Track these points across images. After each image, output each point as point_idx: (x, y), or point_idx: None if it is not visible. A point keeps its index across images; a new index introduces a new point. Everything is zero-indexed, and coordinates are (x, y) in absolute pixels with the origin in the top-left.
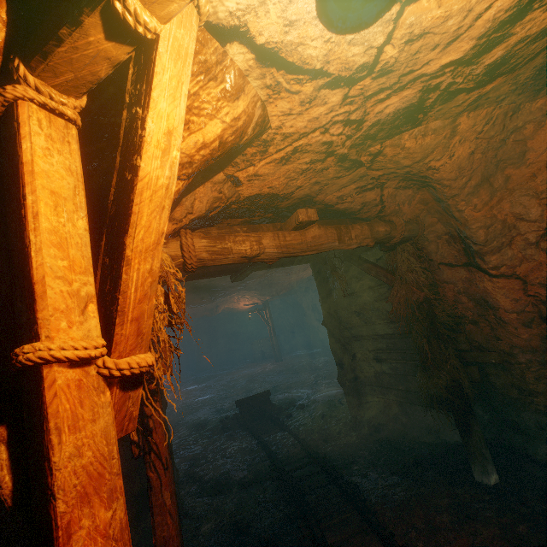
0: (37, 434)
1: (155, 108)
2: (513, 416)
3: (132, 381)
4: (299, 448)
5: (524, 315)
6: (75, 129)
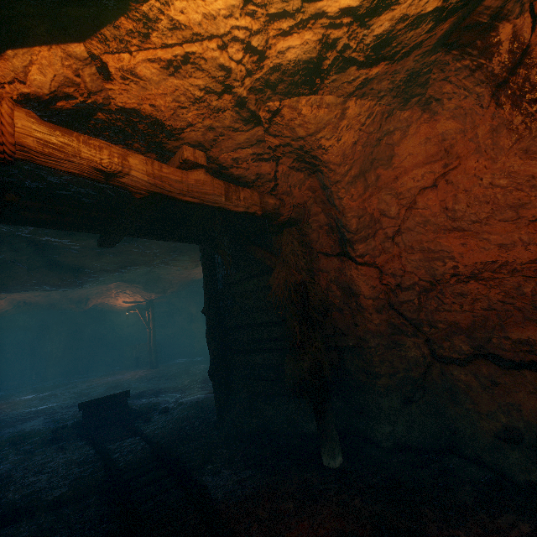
0: None
1: None
2: (360, 400)
3: None
4: (149, 452)
5: (378, 302)
6: None
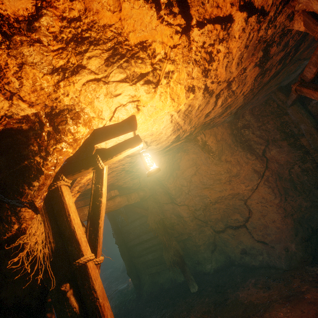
0: (86, 285)
1: (104, 185)
2: (196, 258)
3: (99, 266)
4: None
5: (190, 218)
6: (69, 188)
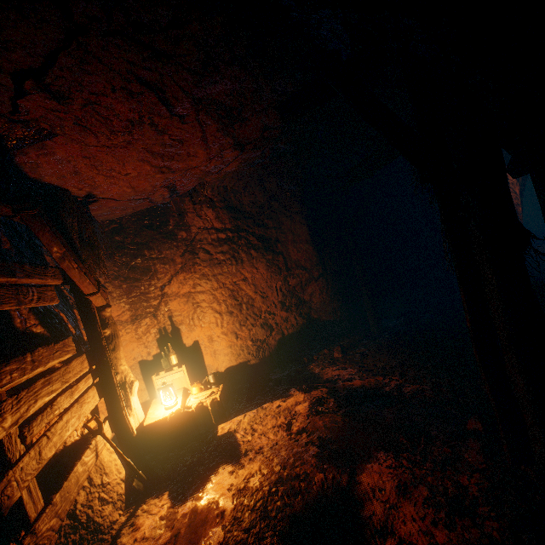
0: None
1: None
2: None
3: None
4: None
5: None
6: None
